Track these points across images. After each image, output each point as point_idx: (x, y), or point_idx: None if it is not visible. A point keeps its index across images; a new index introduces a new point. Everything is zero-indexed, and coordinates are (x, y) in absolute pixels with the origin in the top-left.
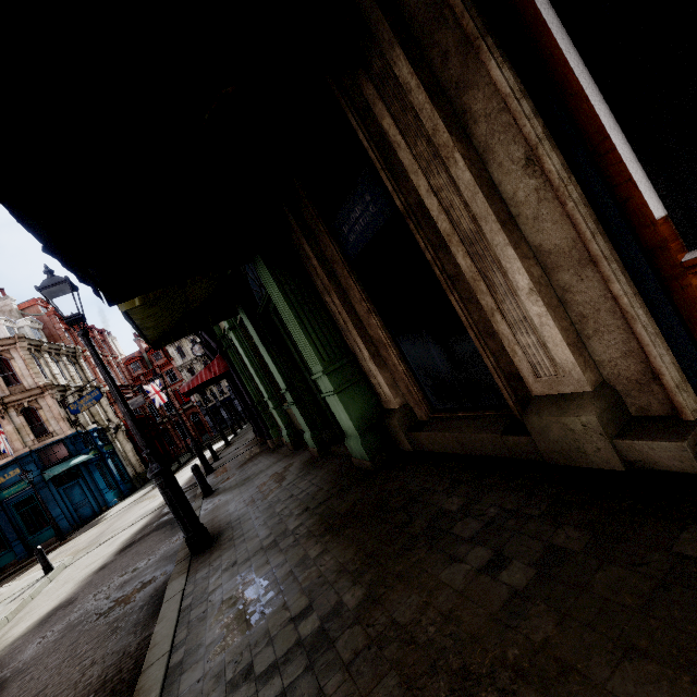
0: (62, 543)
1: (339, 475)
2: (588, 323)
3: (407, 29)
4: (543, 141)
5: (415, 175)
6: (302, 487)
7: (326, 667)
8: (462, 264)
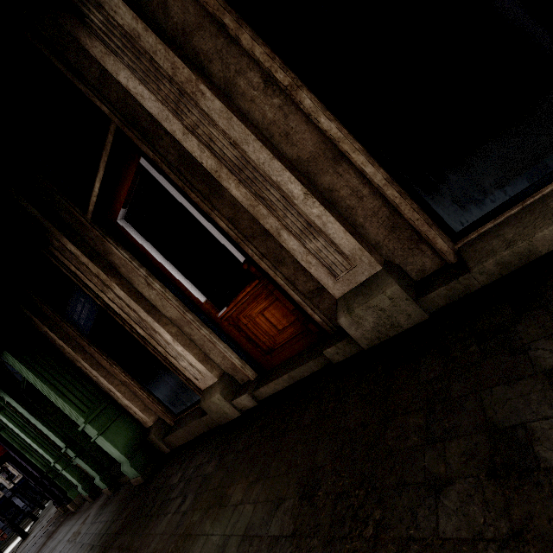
0: None
1: (122, 501)
2: (205, 348)
3: (70, 227)
4: (148, 277)
5: (99, 292)
6: (92, 531)
7: None
8: (141, 332)
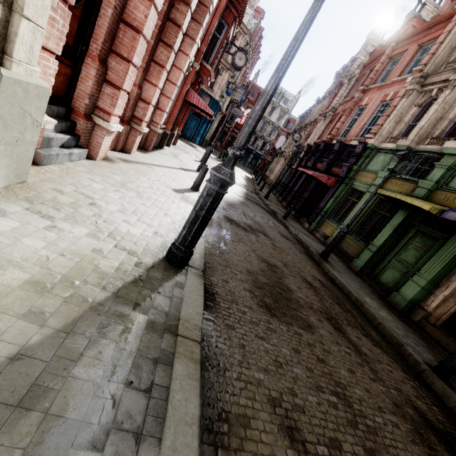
0: (179, 138)
1: (379, 295)
2: None
3: None
4: None
5: None
6: (359, 280)
7: (426, 350)
8: None
